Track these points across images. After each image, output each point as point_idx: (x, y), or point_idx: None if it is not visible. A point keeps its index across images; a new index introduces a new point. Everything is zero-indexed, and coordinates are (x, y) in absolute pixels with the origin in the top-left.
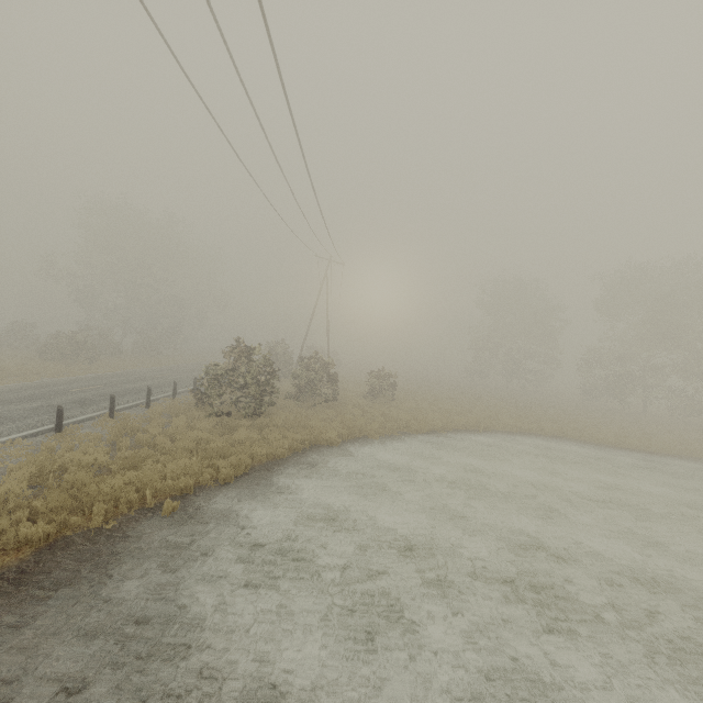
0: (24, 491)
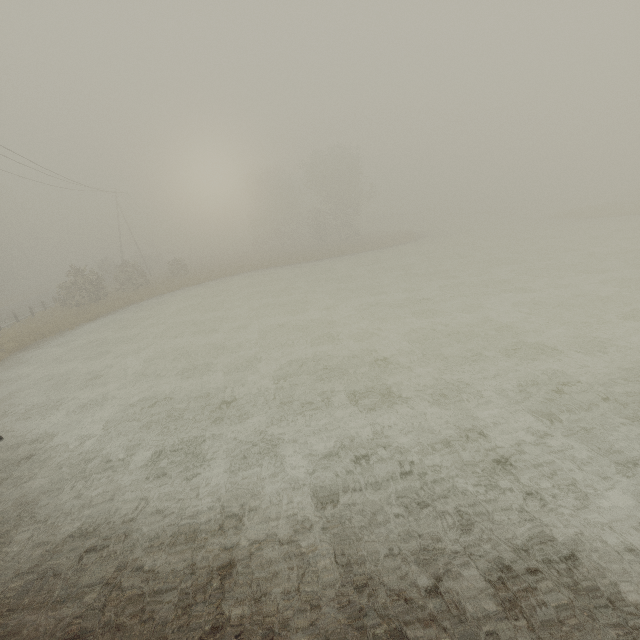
0: (17, 334)
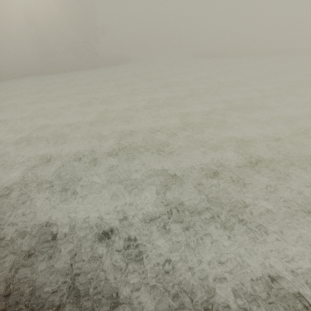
0: None
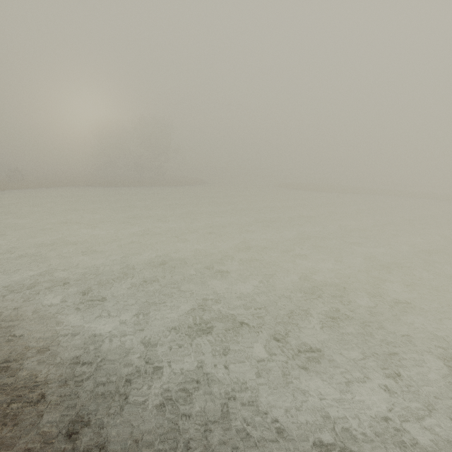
0: None
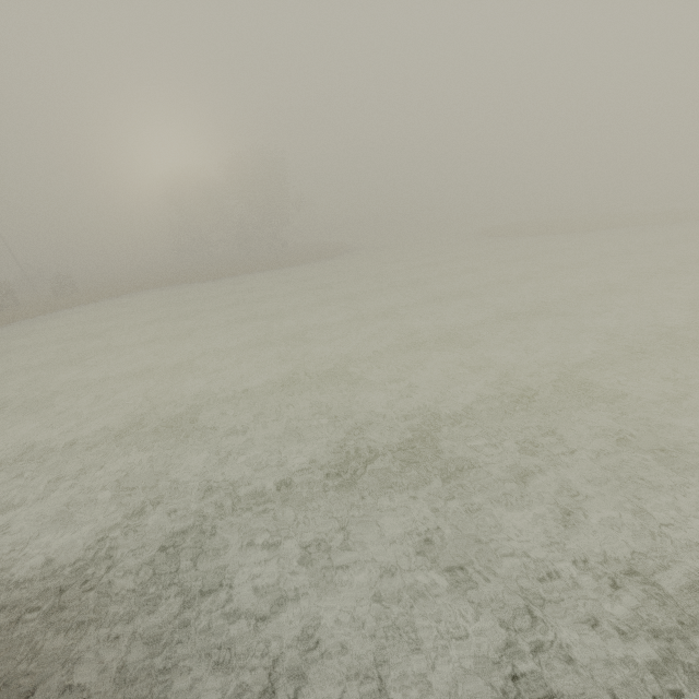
0: None
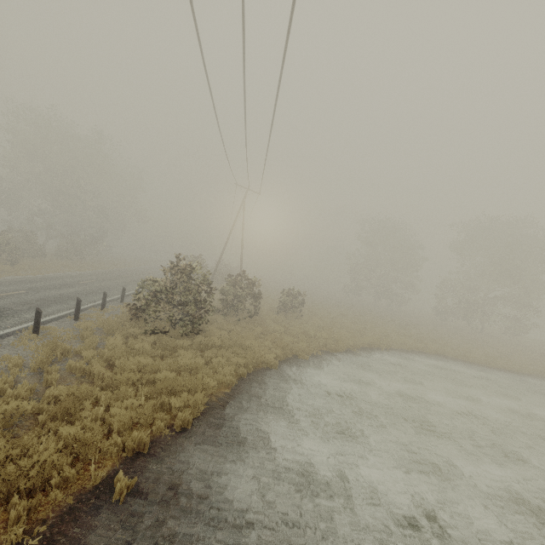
0: None
